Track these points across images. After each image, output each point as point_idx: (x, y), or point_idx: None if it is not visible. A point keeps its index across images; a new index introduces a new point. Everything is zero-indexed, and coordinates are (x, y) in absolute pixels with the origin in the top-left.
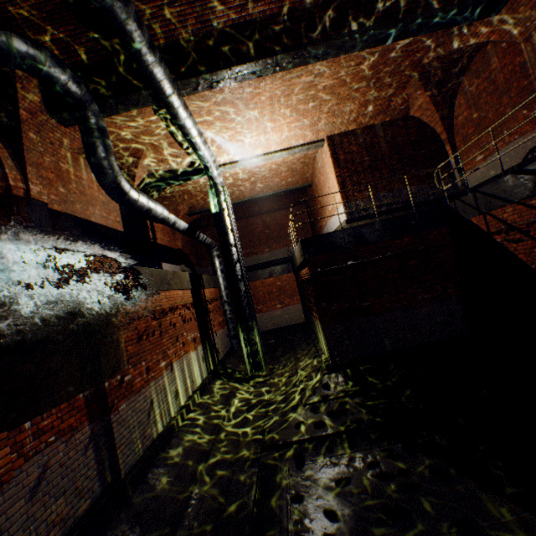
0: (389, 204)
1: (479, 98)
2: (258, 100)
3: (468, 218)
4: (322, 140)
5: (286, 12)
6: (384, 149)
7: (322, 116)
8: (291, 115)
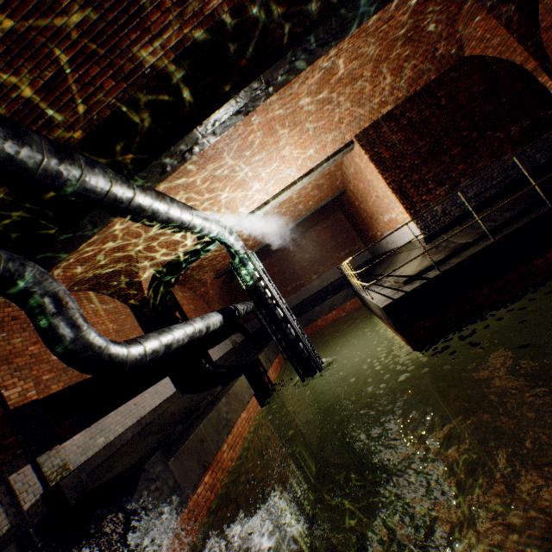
0: (479, 193)
1: None
2: (253, 138)
3: None
4: (350, 142)
5: None
6: (443, 120)
7: (344, 115)
8: (301, 133)
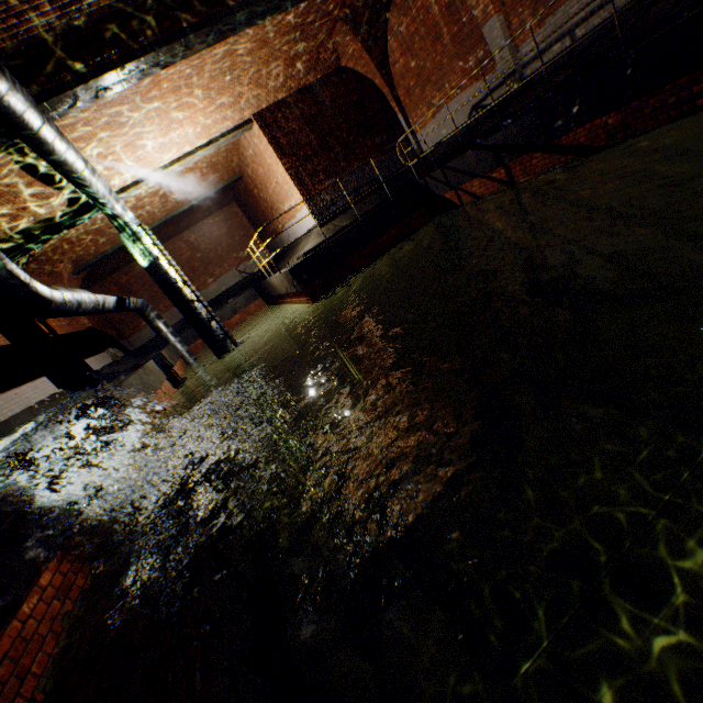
0: (357, 190)
1: (413, 43)
2: (157, 91)
3: (442, 195)
4: (250, 121)
5: None
6: (329, 119)
7: (244, 90)
8: (203, 98)
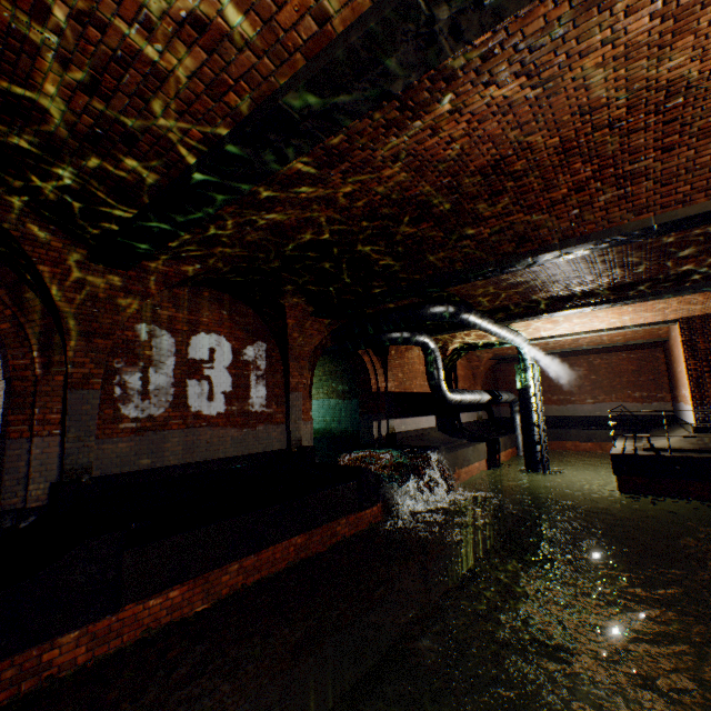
0: None
1: None
2: None
3: None
4: (672, 320)
5: (603, 286)
6: None
7: (669, 305)
8: (621, 308)
